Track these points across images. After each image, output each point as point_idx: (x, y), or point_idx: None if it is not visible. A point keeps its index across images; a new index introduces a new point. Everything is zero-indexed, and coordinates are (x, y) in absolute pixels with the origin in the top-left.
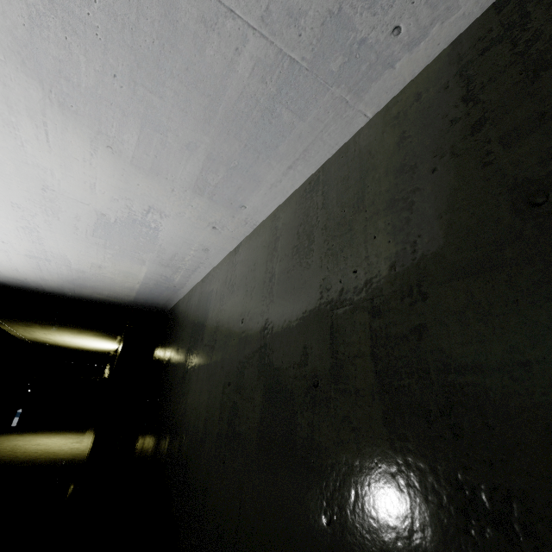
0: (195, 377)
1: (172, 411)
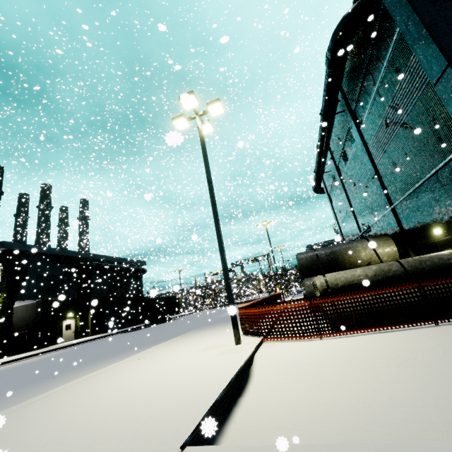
0: (14, 319)
1: None
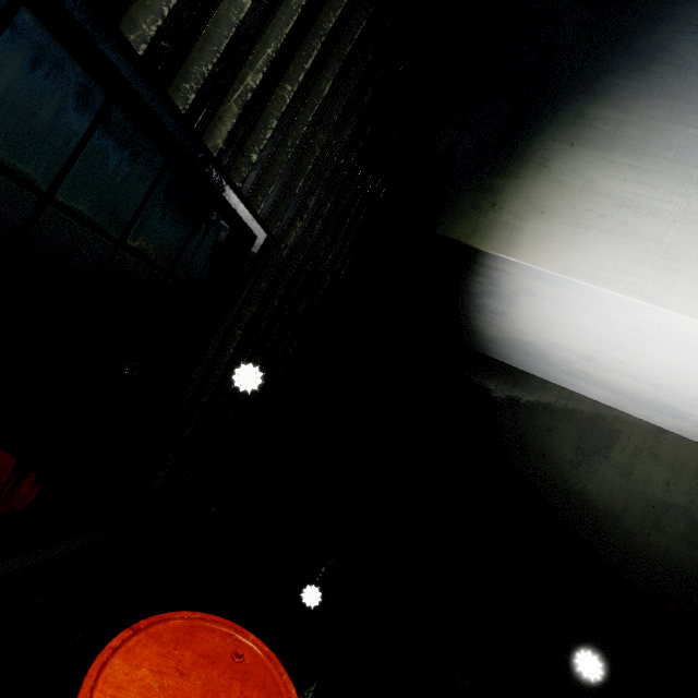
0: (599, 477)
1: (554, 478)
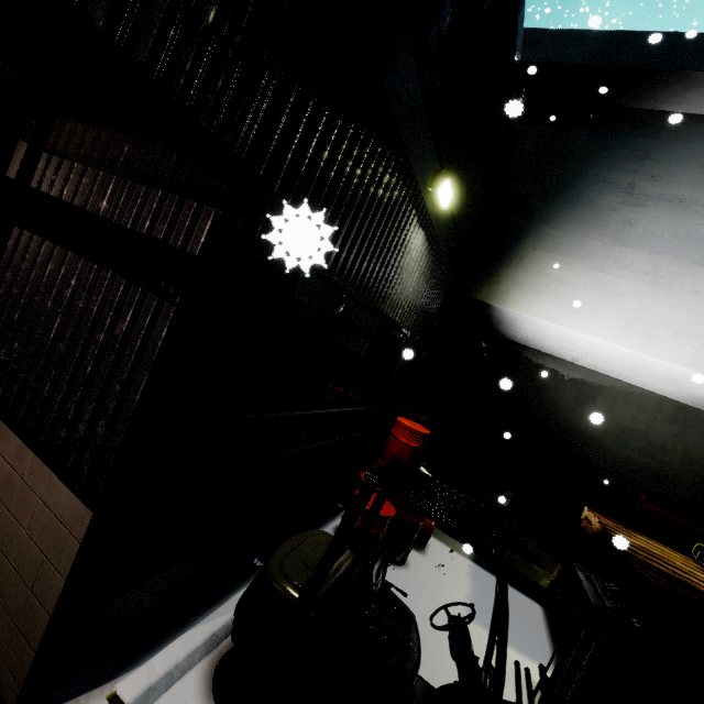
0: (588, 416)
1: (559, 417)
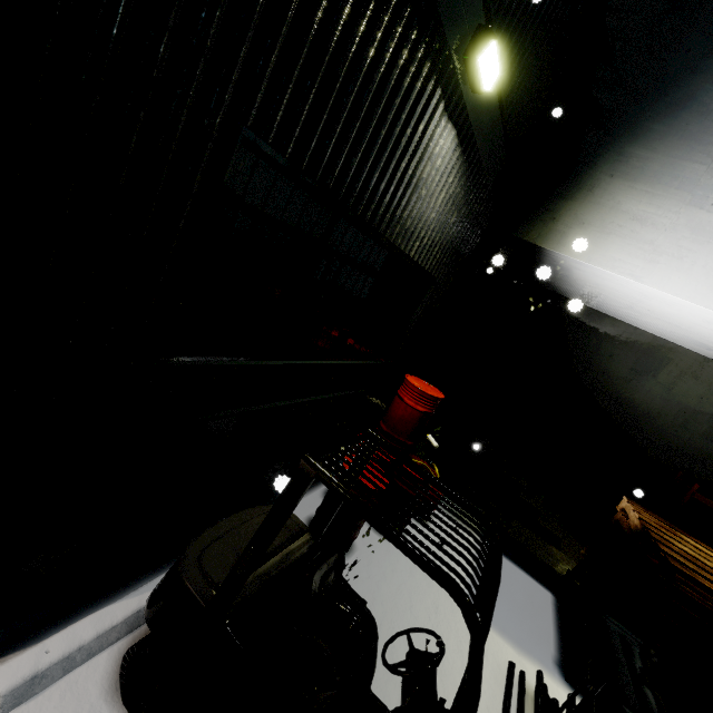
0: (645, 390)
1: (608, 388)
